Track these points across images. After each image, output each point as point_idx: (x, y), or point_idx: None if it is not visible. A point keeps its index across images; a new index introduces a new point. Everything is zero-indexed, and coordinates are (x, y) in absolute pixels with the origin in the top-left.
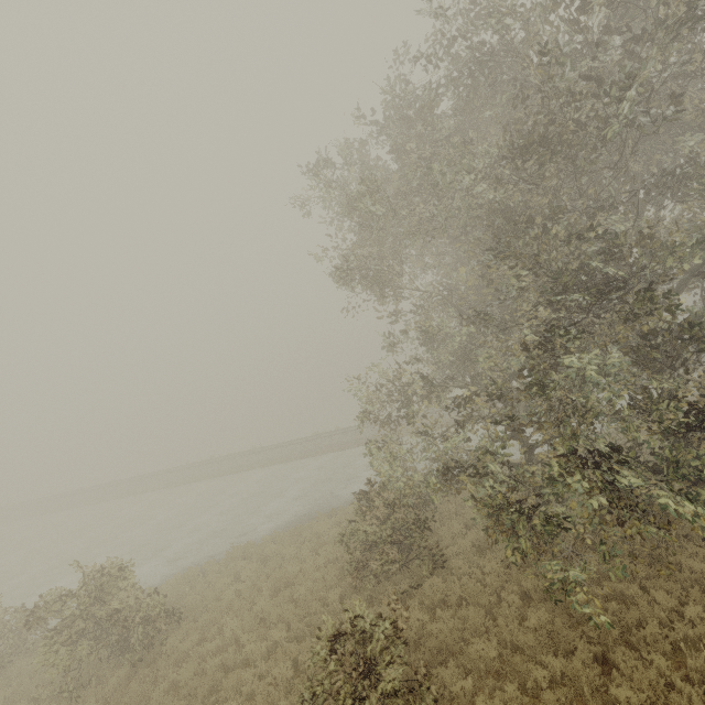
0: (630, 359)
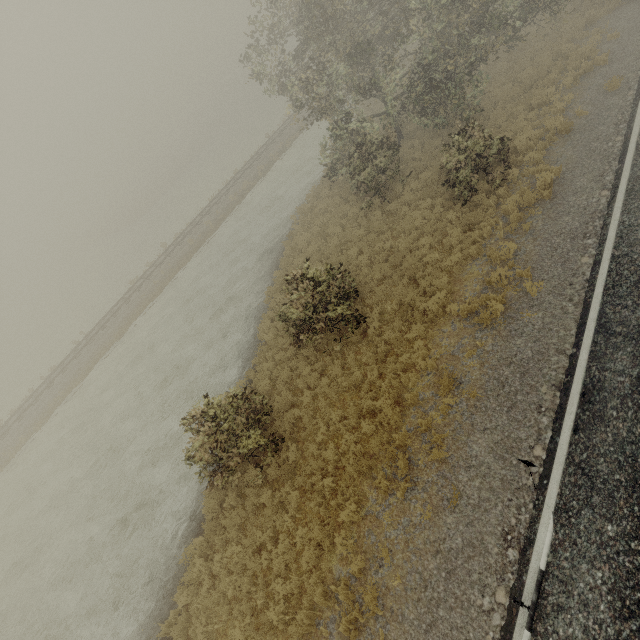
0: None
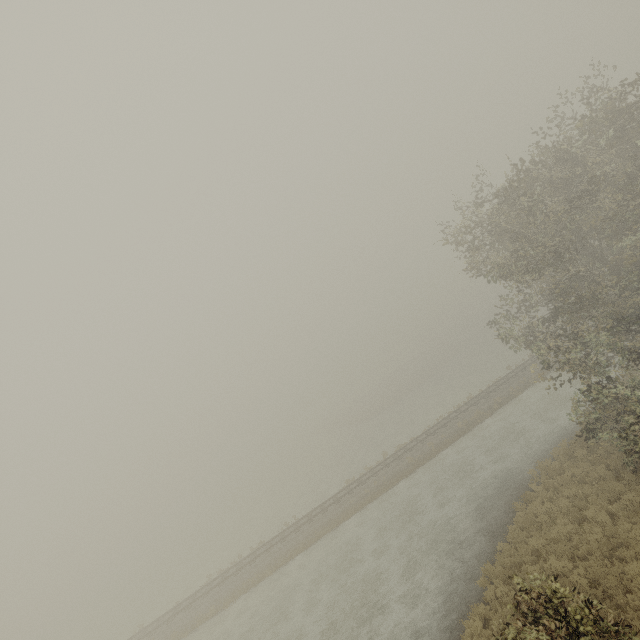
0: None
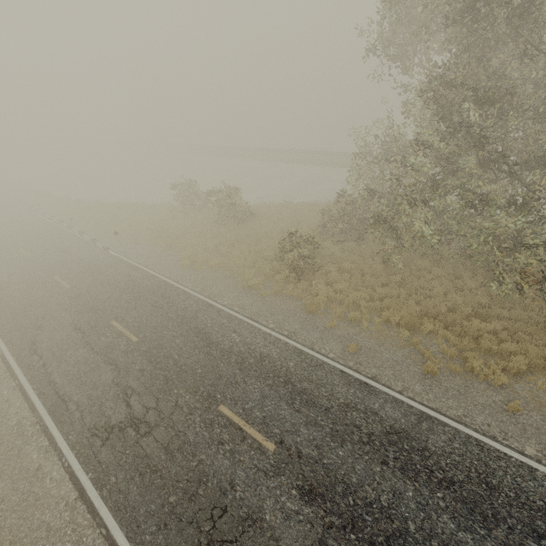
0: (503, 169)
